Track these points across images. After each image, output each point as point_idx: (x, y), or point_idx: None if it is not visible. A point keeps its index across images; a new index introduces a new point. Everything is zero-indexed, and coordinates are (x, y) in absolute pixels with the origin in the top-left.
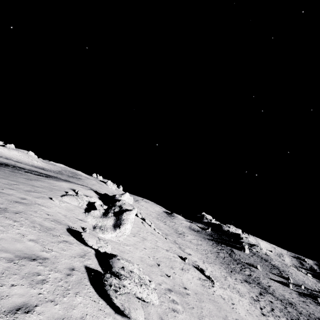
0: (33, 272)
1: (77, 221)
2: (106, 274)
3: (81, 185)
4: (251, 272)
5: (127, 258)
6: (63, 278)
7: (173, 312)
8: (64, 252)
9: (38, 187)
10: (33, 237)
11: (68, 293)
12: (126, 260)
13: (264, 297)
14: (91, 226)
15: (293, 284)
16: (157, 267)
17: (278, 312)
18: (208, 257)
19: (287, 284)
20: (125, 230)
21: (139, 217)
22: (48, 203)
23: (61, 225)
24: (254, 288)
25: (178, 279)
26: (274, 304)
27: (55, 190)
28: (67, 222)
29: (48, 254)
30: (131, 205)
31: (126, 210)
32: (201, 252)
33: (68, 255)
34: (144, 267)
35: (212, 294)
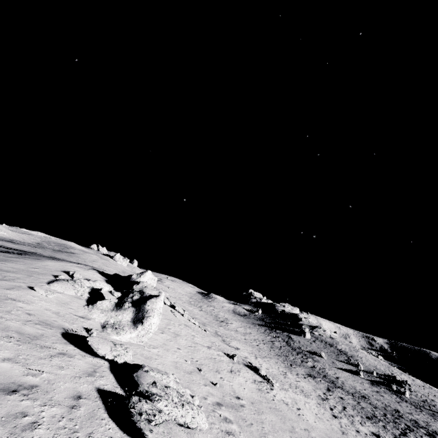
0: (15, 412)
1: (76, 319)
2: (132, 397)
3: (78, 264)
4: (315, 363)
5: (156, 366)
6: (66, 414)
7: (228, 435)
8: (62, 372)
9: (9, 271)
10: (9, 354)
11: (76, 437)
12: (158, 370)
13: (333, 393)
14: (99, 325)
15: (364, 372)
16: (198, 373)
17: (351, 410)
18: (261, 349)
19: (358, 372)
20: (151, 325)
21: (166, 304)
22: (27, 296)
23: (52, 329)
24: (320, 383)
25: (228, 387)
26: (345, 400)
27: (37, 275)
28: (62, 322)
29: (36, 379)
30: (155, 289)
31: (151, 297)
32: (251, 344)
33: (68, 375)
34: (181, 377)
35: (272, 400)
